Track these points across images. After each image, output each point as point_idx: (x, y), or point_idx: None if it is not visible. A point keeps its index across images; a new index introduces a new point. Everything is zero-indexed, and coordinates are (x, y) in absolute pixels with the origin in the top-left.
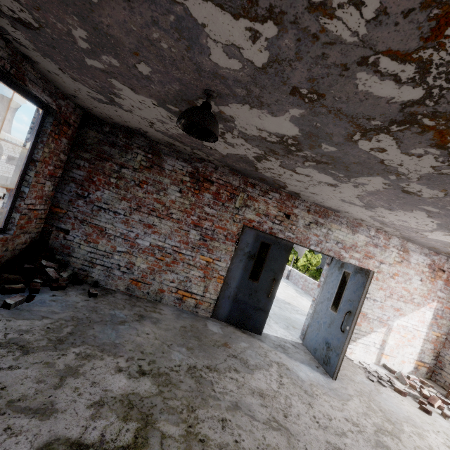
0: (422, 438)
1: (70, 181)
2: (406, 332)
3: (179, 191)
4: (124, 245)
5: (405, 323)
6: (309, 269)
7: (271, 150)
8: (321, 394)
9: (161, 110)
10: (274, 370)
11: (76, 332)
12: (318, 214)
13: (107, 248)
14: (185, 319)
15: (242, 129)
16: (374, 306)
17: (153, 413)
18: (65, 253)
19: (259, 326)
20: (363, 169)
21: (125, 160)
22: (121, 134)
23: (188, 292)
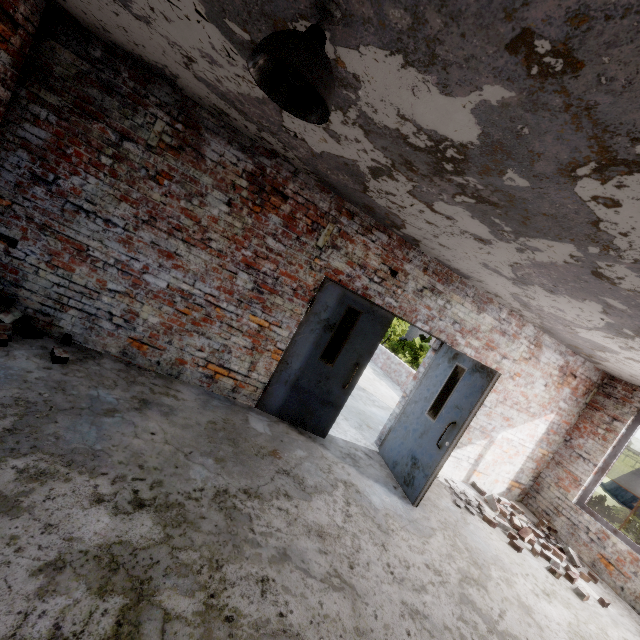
0: (511, 585)
1: (18, 146)
2: (510, 447)
3: (227, 203)
4: (121, 280)
5: (511, 436)
6: (391, 339)
7: (407, 162)
8: (398, 528)
9: (212, 32)
10: (340, 493)
11: (23, 428)
12: (437, 277)
13: (89, 282)
14: (215, 409)
15: (369, 110)
16: (480, 413)
17: (153, 577)
18: (8, 280)
19: (325, 426)
20: (554, 227)
21: (131, 126)
22: (125, 70)
23: (225, 369)
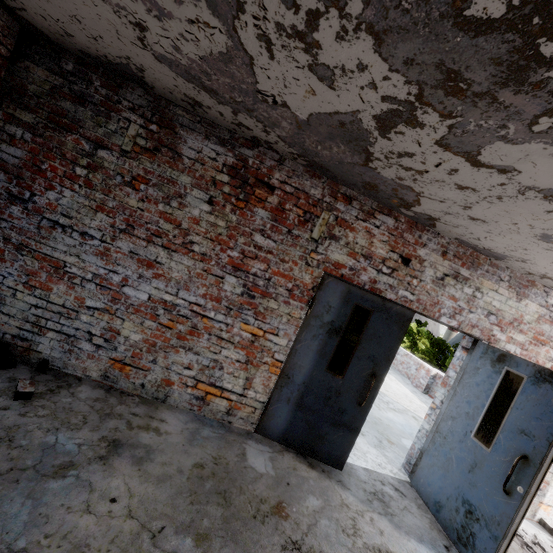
0: None
1: None
2: None
3: (208, 201)
4: (99, 296)
5: None
6: None
7: (448, 77)
8: None
9: None
10: None
11: None
12: (460, 261)
13: (67, 300)
14: (205, 443)
15: None
16: None
17: None
18: None
19: (340, 454)
20: None
21: (105, 133)
22: (97, 79)
23: (216, 388)
